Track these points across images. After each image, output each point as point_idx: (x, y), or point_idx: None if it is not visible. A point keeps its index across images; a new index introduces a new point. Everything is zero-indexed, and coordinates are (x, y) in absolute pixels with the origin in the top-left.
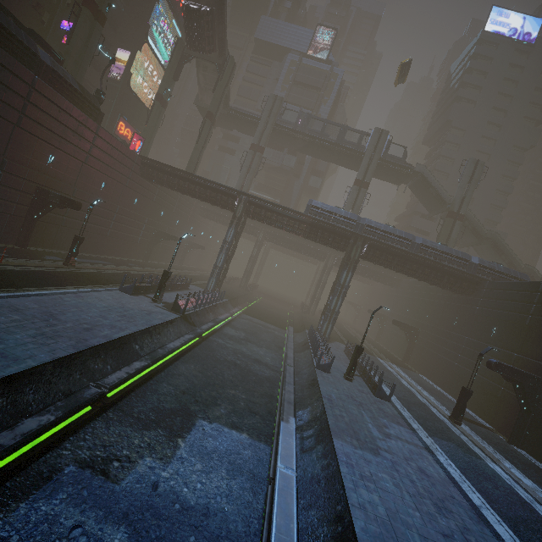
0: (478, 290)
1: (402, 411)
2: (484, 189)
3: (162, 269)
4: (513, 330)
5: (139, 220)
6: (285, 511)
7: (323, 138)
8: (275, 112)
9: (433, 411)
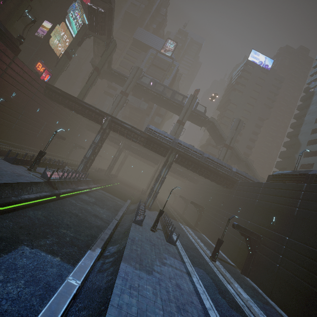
0: (234, 186)
1: (181, 251)
2: (244, 136)
3: (50, 156)
4: (249, 208)
5: (39, 123)
6: (53, 309)
7: (163, 95)
8: (137, 76)
9: (201, 253)
